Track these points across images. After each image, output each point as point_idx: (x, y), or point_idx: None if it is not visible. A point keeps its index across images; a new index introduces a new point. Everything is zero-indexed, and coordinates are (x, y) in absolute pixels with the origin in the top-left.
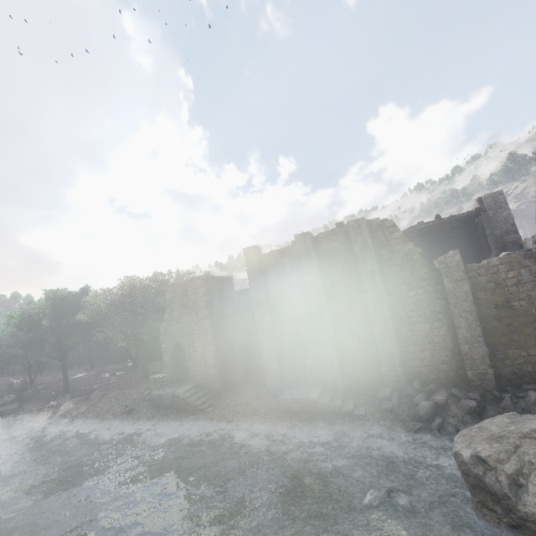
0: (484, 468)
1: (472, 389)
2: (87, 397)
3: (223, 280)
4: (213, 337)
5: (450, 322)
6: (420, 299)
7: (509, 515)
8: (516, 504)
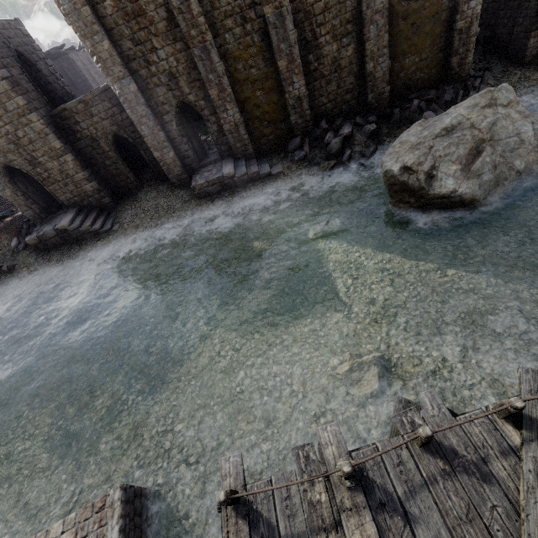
0: (408, 174)
1: (370, 113)
2: None
3: (5, 28)
4: (61, 141)
5: (360, 33)
6: (329, 3)
7: (419, 201)
8: (428, 191)
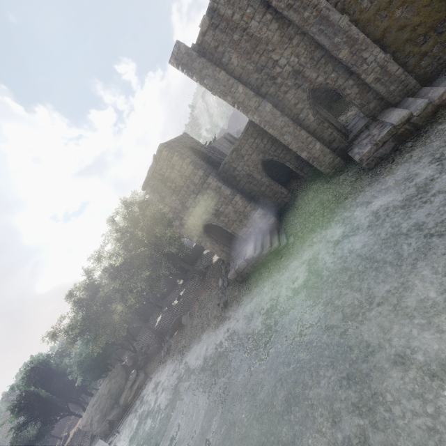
0: None
1: None
2: (181, 326)
3: (181, 139)
4: (229, 188)
5: None
6: None
7: None
8: None
